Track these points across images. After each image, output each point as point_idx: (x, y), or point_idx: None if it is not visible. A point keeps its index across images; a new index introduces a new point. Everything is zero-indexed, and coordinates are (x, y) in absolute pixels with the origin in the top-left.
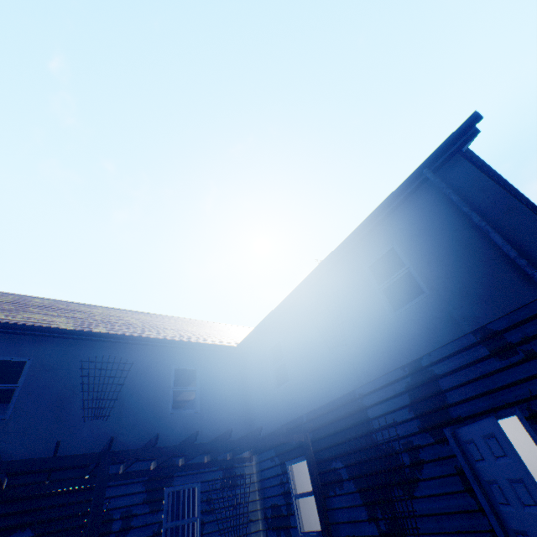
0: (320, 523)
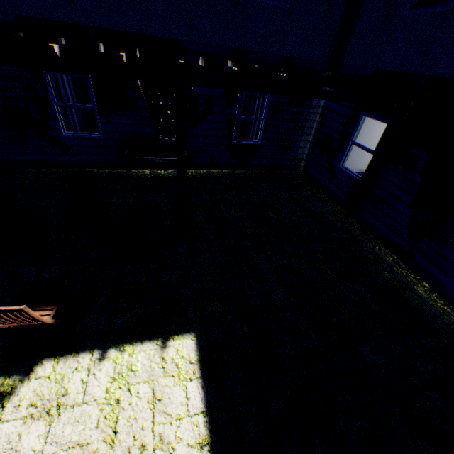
0: (363, 178)
